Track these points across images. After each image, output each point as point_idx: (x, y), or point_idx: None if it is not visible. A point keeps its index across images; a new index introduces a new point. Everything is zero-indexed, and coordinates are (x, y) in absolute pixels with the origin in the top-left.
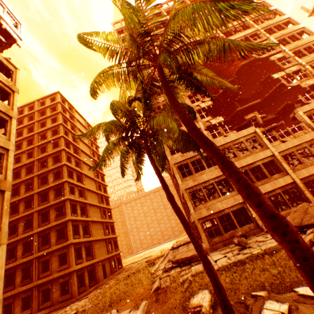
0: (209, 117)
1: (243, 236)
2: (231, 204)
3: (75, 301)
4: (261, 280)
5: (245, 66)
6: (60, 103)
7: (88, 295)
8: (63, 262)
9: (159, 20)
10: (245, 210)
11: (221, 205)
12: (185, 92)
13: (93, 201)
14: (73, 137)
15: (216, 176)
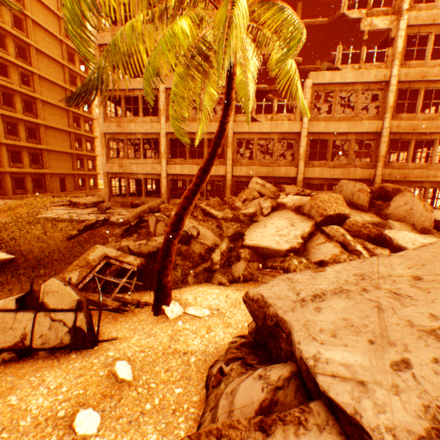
0: None
1: (139, 205)
2: (147, 172)
3: (6, 199)
4: (16, 234)
5: None
6: None
7: (24, 198)
8: (12, 160)
9: None
10: (160, 184)
11: (136, 168)
12: None
13: (55, 99)
14: None
15: (147, 132)
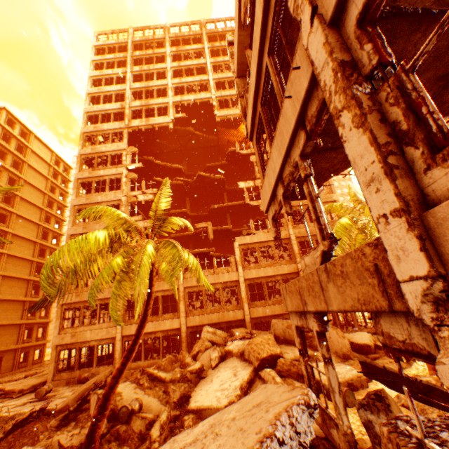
0: (139, 216)
1: (87, 378)
2: (101, 337)
3: None
4: None
5: (236, 153)
6: (2, 125)
7: None
8: None
9: (156, 51)
10: (114, 348)
11: (90, 334)
12: (131, 173)
13: (18, 272)
14: (12, 178)
15: (105, 297)
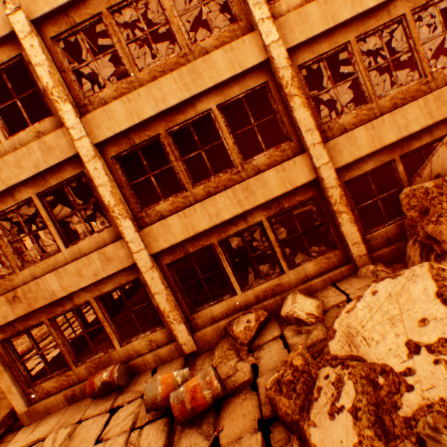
0: None
1: (113, 384)
2: (93, 278)
3: None
4: None
5: None
6: None
7: None
8: None
9: None
10: (145, 290)
11: (58, 283)
12: None
13: None
14: None
15: (42, 172)
